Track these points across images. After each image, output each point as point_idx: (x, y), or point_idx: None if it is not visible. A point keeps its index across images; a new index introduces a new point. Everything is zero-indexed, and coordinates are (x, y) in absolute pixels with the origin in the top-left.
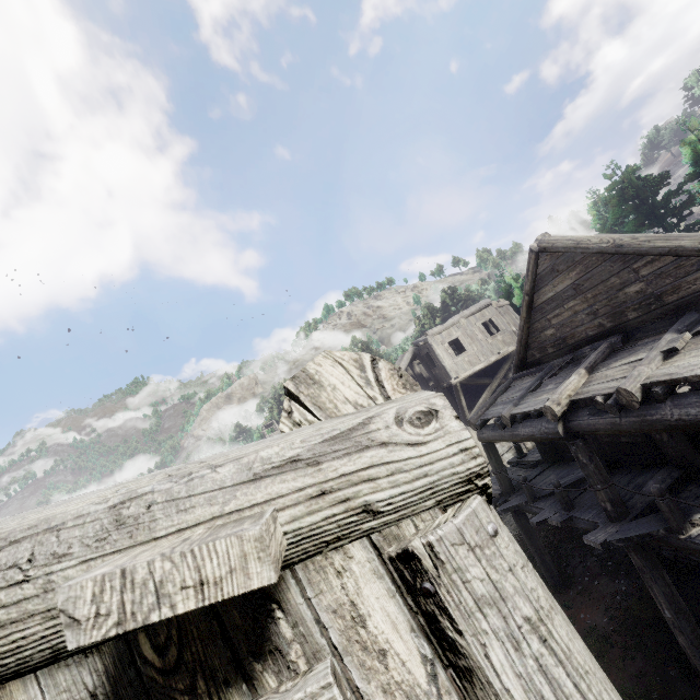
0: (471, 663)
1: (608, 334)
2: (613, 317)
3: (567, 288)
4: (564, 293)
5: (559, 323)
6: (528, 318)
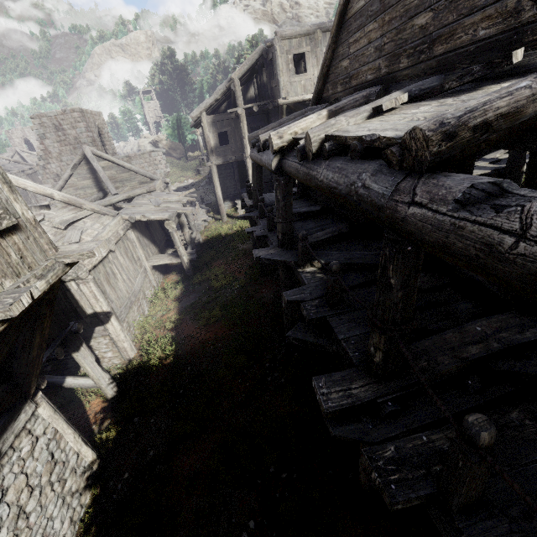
0: None
1: (379, 83)
2: (390, 61)
3: None
4: (372, 6)
5: (354, 53)
6: (337, 36)
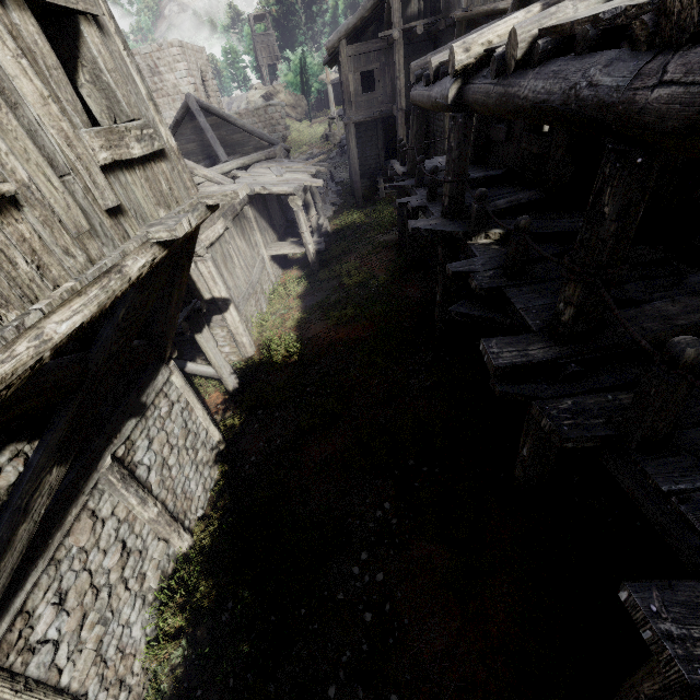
0: None
1: None
2: None
3: None
4: None
5: None
6: None
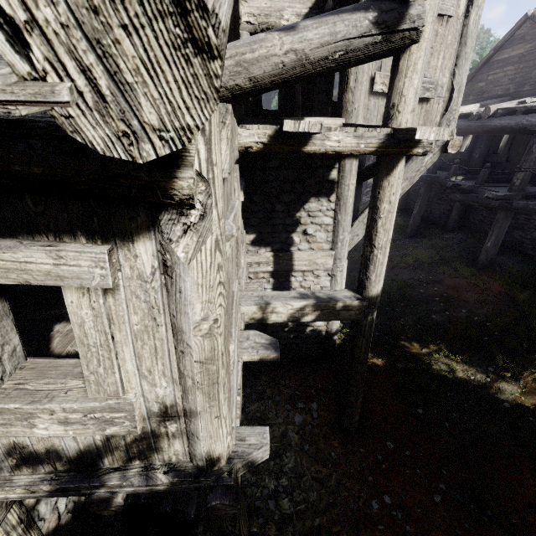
0: (469, 14)
1: (506, 96)
2: (518, 86)
3: (517, 55)
4: (512, 59)
5: (491, 80)
6: (479, 69)
